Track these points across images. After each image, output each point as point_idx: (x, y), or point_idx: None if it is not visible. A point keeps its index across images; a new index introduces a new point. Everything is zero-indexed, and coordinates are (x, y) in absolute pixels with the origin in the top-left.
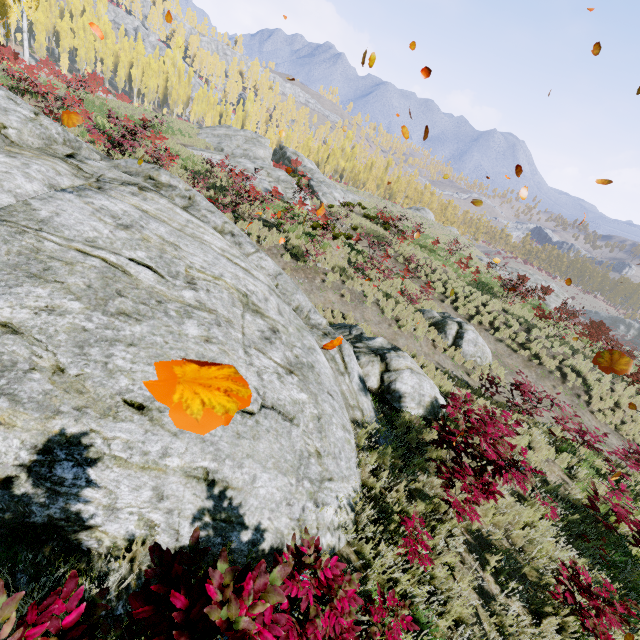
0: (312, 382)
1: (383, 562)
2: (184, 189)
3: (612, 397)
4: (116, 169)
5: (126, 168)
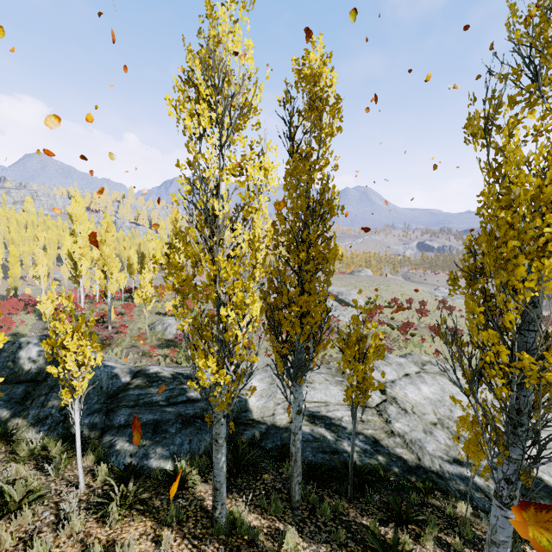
0: None
1: None
2: (429, 359)
3: None
4: (418, 364)
5: (417, 361)
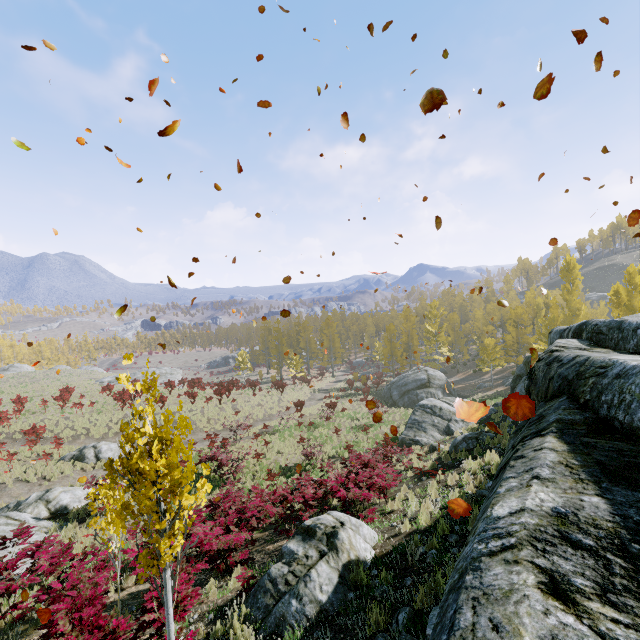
0: (3, 534)
1: (82, 546)
2: None
3: (205, 416)
4: None
5: None
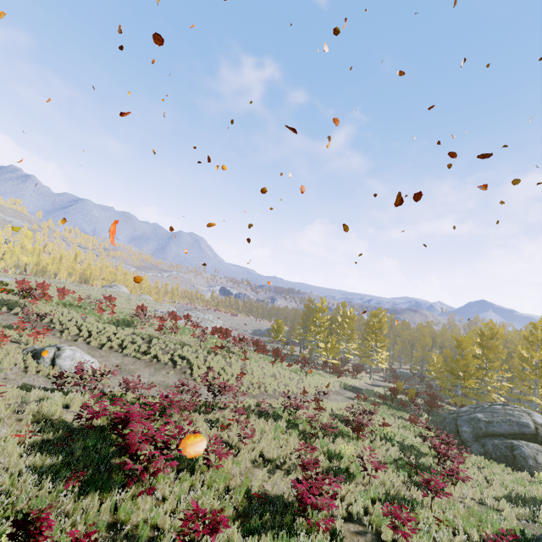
0: None
1: None
2: None
3: (206, 365)
4: None
5: None
